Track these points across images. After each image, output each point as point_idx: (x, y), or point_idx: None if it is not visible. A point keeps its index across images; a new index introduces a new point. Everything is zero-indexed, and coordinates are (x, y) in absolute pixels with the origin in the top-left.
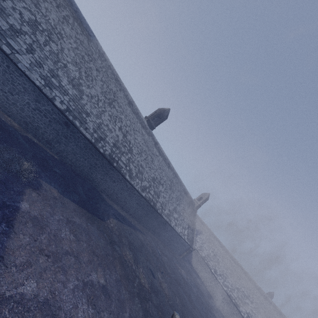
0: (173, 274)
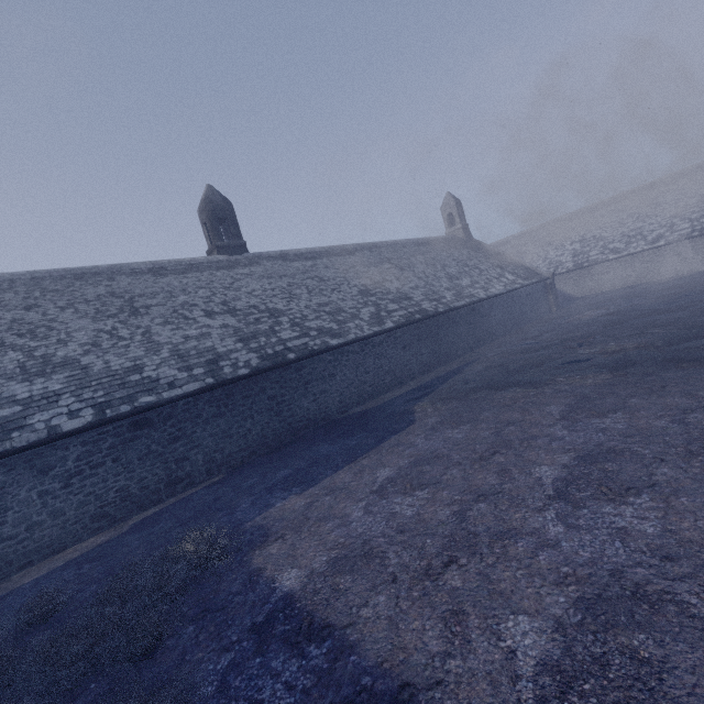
0: (589, 328)
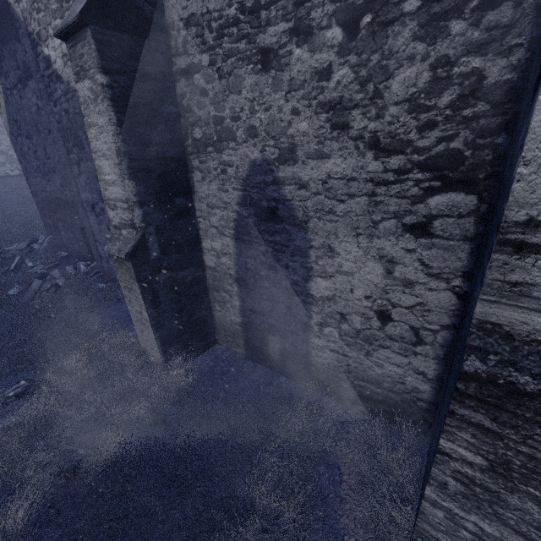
0: None
